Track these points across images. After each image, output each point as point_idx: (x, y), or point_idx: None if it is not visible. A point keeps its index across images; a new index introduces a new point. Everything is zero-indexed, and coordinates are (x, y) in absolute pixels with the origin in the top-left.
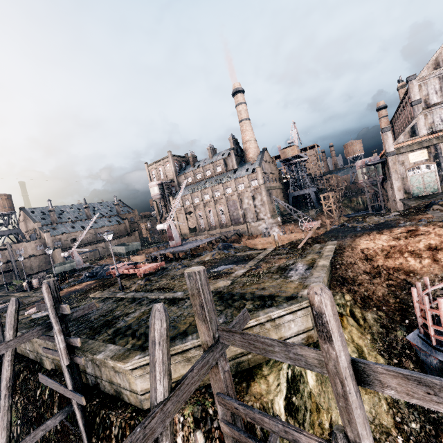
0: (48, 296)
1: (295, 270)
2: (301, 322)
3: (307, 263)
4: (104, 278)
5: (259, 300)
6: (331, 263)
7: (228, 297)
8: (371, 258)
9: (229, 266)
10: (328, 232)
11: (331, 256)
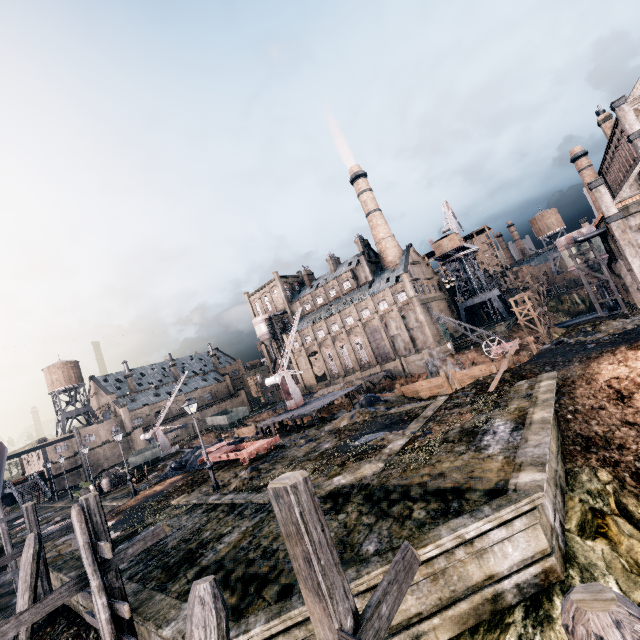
0: (80, 527)
1: (492, 434)
2: (525, 542)
3: (512, 417)
4: (195, 470)
5: (436, 500)
6: (556, 411)
7: (380, 497)
8: (629, 395)
9: (378, 435)
10: (536, 357)
11: (554, 400)
